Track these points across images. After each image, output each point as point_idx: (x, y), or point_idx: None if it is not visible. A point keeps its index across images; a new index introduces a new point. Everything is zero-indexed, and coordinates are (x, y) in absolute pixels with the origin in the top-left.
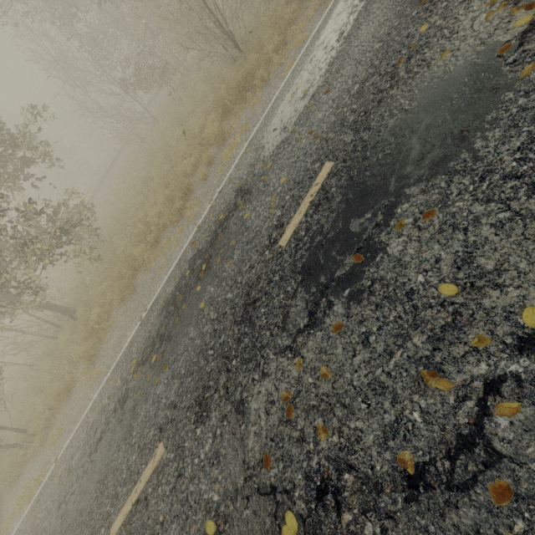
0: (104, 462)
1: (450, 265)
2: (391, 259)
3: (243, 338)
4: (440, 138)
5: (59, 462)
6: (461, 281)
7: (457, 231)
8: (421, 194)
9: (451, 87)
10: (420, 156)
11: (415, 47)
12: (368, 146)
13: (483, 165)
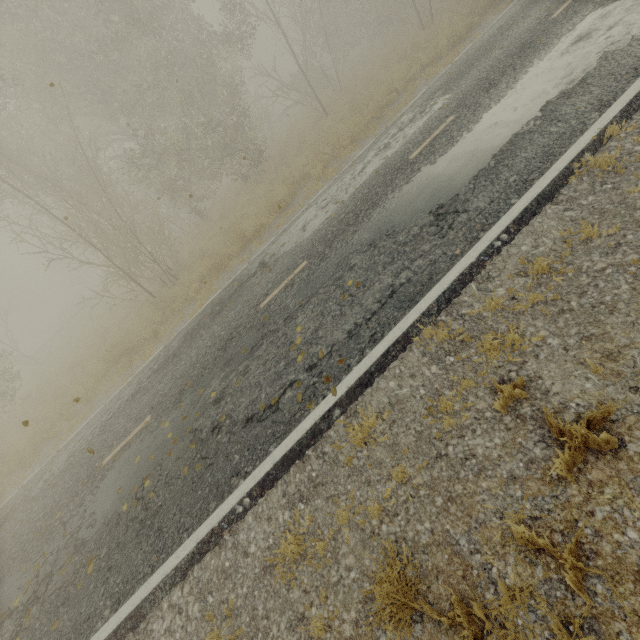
0: None
1: None
2: None
3: None
4: None
5: None
6: None
7: None
8: None
9: None
10: None
11: (47, 528)
12: None
13: None
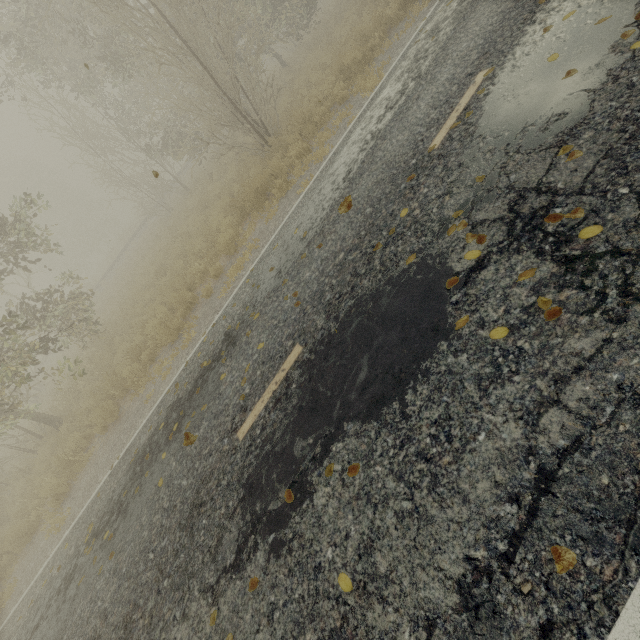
0: None
1: (355, 548)
2: (314, 512)
3: (180, 553)
4: (384, 370)
5: None
6: (358, 575)
7: (370, 504)
8: (355, 437)
9: (406, 306)
10: (364, 384)
11: (394, 233)
12: (331, 344)
13: (406, 428)
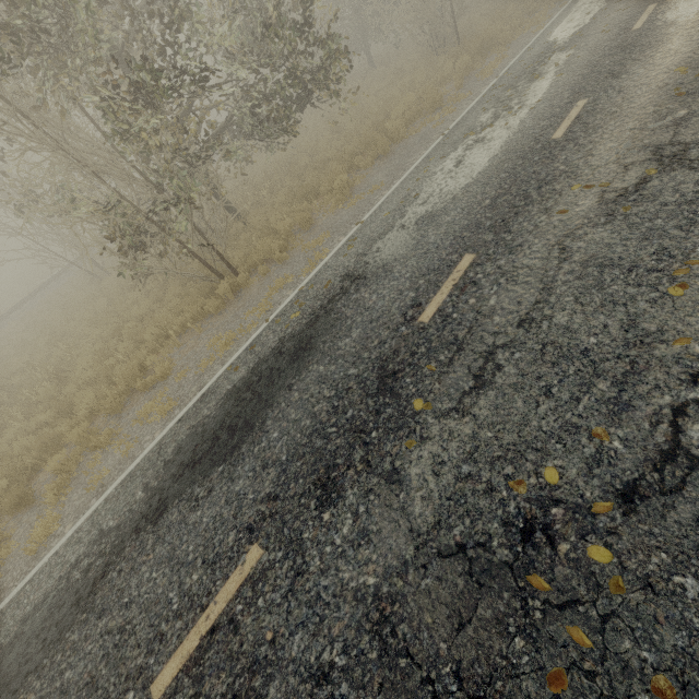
0: (489, 153)
1: None
2: None
3: (634, 50)
4: None
5: (372, 217)
6: None
7: None
8: None
9: None
10: None
11: None
12: None
13: None
